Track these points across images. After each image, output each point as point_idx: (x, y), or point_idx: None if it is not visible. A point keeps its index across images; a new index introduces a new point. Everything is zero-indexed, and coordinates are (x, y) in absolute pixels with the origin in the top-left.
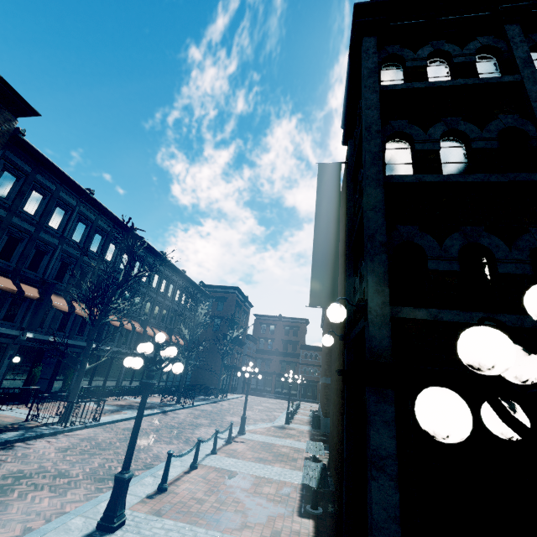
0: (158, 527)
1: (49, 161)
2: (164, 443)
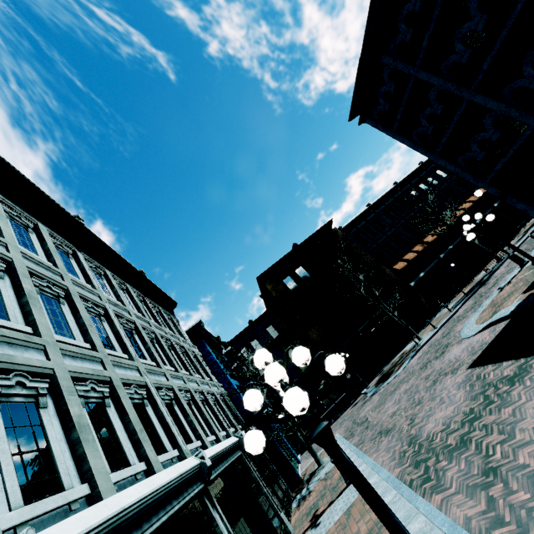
0: None
1: (352, 221)
2: None
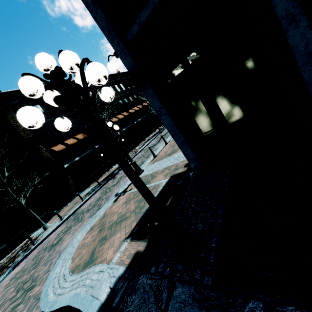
0: (152, 166)
1: (19, 90)
2: (159, 143)
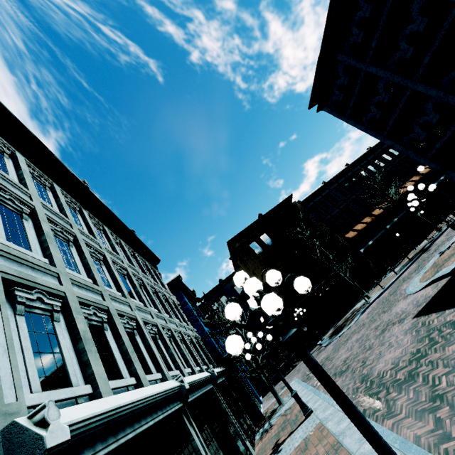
0: None
1: (309, 195)
2: None
